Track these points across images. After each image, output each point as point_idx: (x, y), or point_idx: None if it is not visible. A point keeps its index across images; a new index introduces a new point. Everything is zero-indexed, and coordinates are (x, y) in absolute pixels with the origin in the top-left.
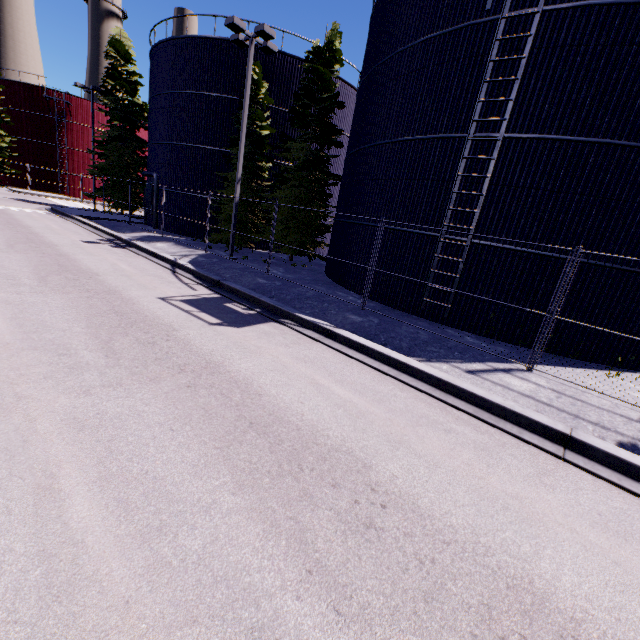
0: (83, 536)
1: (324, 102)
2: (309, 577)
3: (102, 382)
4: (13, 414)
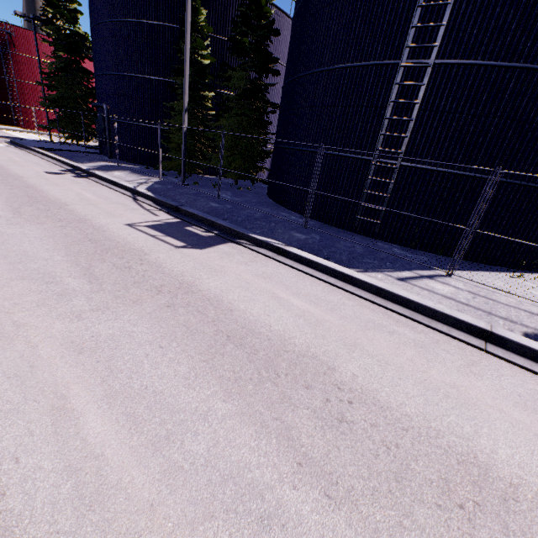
0: (102, 450)
1: (260, 30)
2: (300, 469)
3: (90, 307)
4: (15, 342)
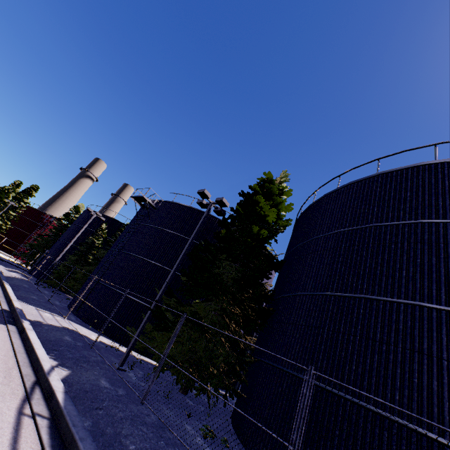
0: None
1: None
2: None
3: None
4: None
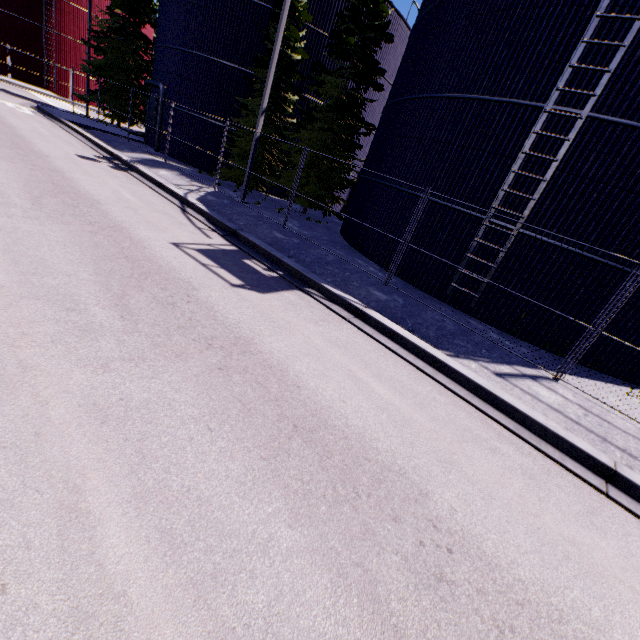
0: (124, 586)
1: (370, 31)
2: None
3: (121, 354)
4: (18, 392)
